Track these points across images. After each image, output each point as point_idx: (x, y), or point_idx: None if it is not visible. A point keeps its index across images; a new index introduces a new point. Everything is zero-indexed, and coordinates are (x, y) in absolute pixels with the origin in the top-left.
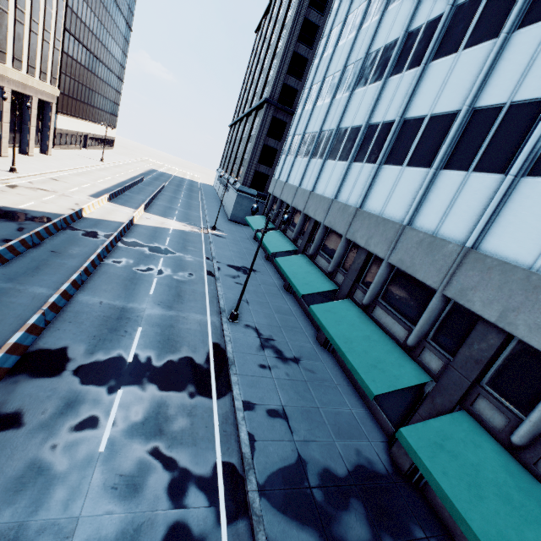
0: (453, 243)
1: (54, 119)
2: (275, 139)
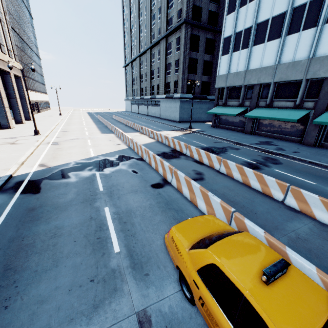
0: None
1: (25, 90)
2: (195, 51)
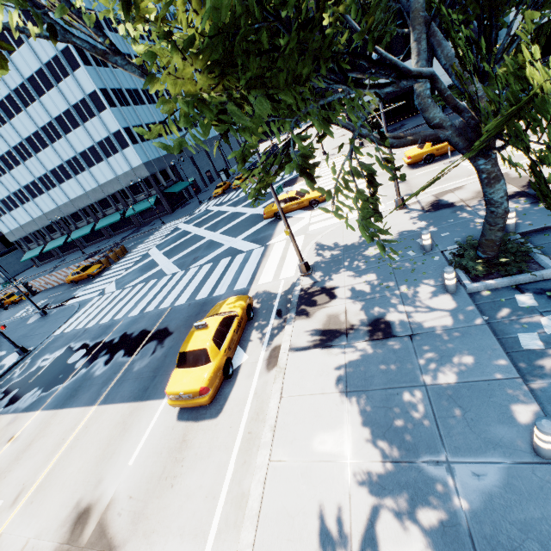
0: (96, 187)
1: None
2: None
